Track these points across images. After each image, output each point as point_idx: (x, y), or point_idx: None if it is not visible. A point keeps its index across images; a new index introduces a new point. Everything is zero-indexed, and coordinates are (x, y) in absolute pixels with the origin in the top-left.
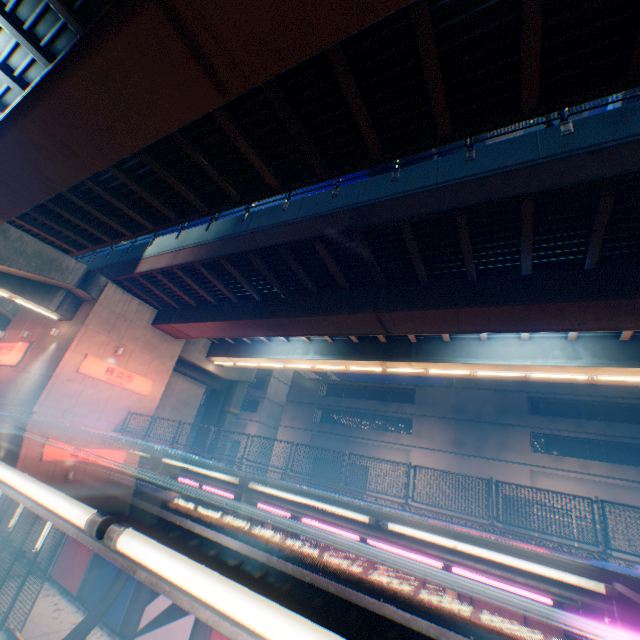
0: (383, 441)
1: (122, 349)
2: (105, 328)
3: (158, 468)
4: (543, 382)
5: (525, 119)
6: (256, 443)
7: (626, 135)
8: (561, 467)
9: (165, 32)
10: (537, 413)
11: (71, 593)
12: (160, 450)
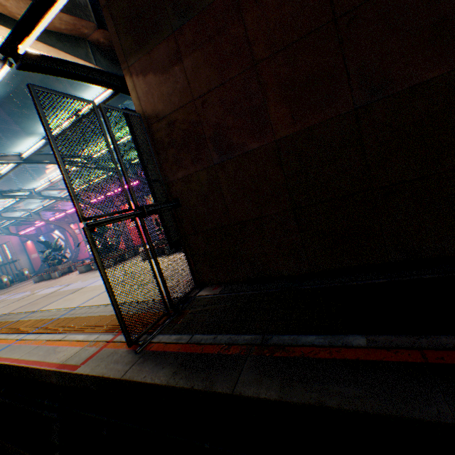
0: None
1: None
2: None
3: None
4: None
5: None
6: None
7: None
8: None
9: None
10: None
11: None
12: None
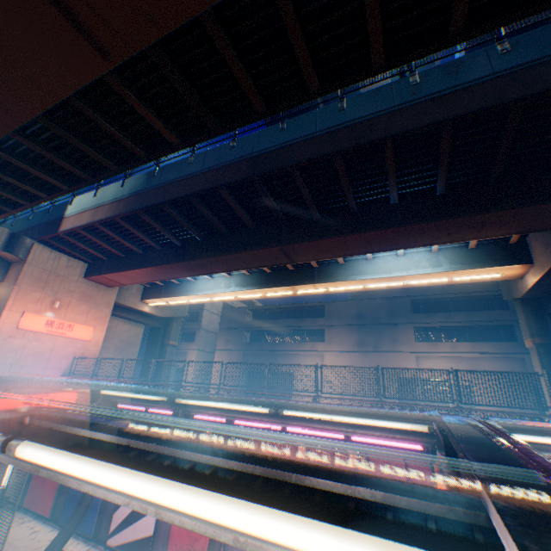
0: (303, 350)
1: (58, 303)
2: (38, 286)
3: (98, 400)
4: (421, 287)
5: (377, 74)
6: (197, 367)
7: (457, 84)
8: (437, 350)
9: (38, 1)
10: (418, 312)
11: (45, 517)
12: (98, 385)
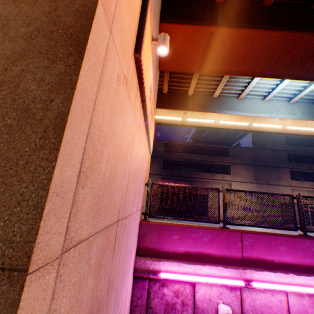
0: (214, 179)
1: (168, 41)
2: None
3: None
4: (293, 146)
5: None
6: None
7: None
8: (303, 186)
9: None
10: (288, 161)
11: None
12: None
